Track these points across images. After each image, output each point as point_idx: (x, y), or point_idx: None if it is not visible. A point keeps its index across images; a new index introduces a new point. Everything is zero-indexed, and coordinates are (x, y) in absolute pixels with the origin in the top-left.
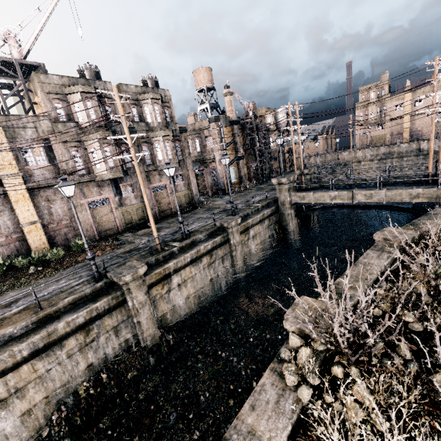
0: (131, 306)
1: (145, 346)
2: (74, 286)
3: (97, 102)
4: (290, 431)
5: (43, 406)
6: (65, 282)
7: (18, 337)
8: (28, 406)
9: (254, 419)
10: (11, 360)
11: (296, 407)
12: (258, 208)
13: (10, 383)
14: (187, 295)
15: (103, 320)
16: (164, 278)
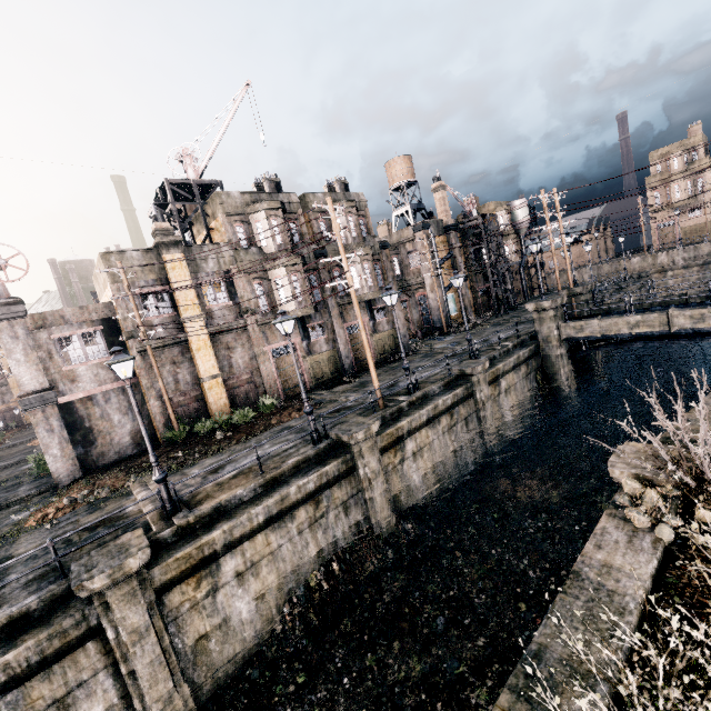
0: (362, 475)
1: (379, 535)
2: (287, 450)
3: (283, 219)
4: (656, 565)
5: (275, 592)
6: (271, 446)
7: (248, 501)
8: (261, 589)
9: (605, 556)
10: (249, 525)
11: (658, 545)
12: (507, 348)
13: (247, 554)
14: (423, 469)
15: (332, 490)
16: (396, 441)
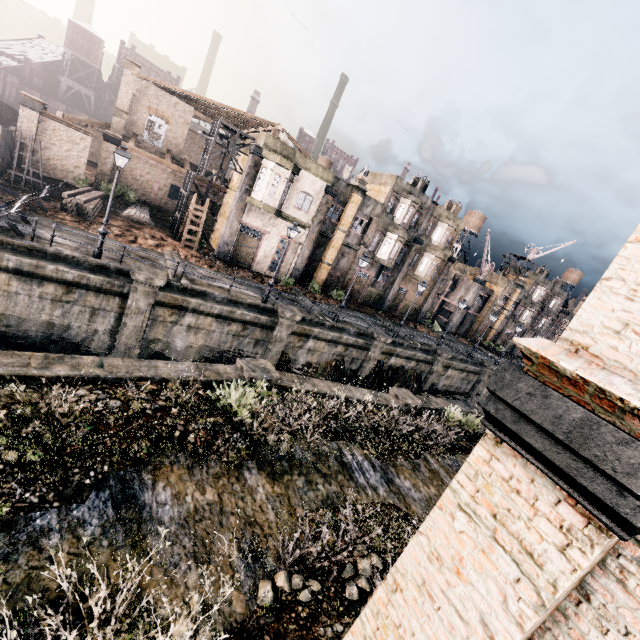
0: None
1: None
2: None
3: (546, 293)
4: None
5: None
6: None
7: None
8: None
9: None
10: None
11: None
12: None
13: None
14: None
15: None
16: None
